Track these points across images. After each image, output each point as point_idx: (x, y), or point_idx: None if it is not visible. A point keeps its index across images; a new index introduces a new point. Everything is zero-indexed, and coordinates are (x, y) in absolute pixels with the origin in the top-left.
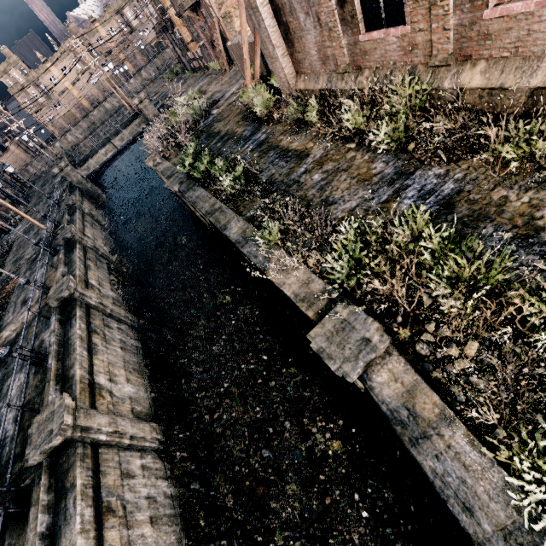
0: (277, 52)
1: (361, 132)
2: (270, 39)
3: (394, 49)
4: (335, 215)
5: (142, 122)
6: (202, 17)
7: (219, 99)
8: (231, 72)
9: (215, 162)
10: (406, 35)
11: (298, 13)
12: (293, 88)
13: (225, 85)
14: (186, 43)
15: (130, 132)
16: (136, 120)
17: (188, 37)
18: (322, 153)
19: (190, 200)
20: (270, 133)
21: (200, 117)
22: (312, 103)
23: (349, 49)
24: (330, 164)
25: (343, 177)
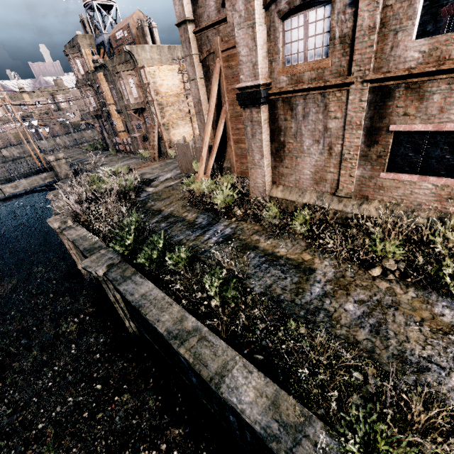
0: (264, 161)
1: (382, 259)
2: (262, 149)
3: (425, 194)
4: (452, 399)
5: (49, 177)
6: (143, 119)
7: (152, 179)
8: (161, 161)
9: (179, 252)
10: (449, 186)
11: (304, 138)
12: (267, 193)
13: (157, 170)
14: (118, 130)
15: (29, 182)
16: (42, 174)
17: (122, 128)
18: (333, 271)
19: (130, 298)
20: (237, 228)
21: (133, 190)
22: (307, 215)
23: (359, 180)
24: (360, 291)
25: (400, 317)
